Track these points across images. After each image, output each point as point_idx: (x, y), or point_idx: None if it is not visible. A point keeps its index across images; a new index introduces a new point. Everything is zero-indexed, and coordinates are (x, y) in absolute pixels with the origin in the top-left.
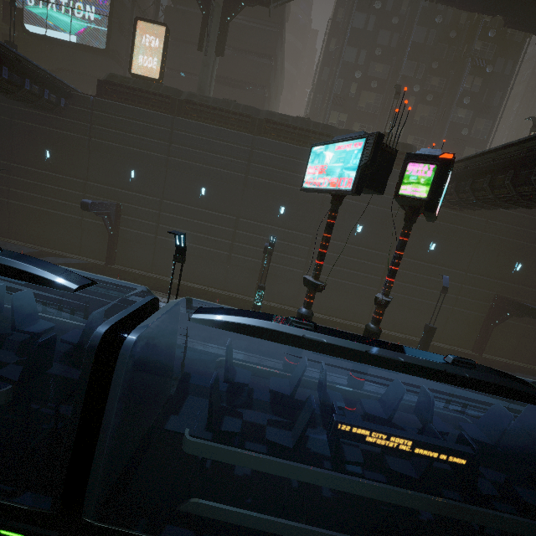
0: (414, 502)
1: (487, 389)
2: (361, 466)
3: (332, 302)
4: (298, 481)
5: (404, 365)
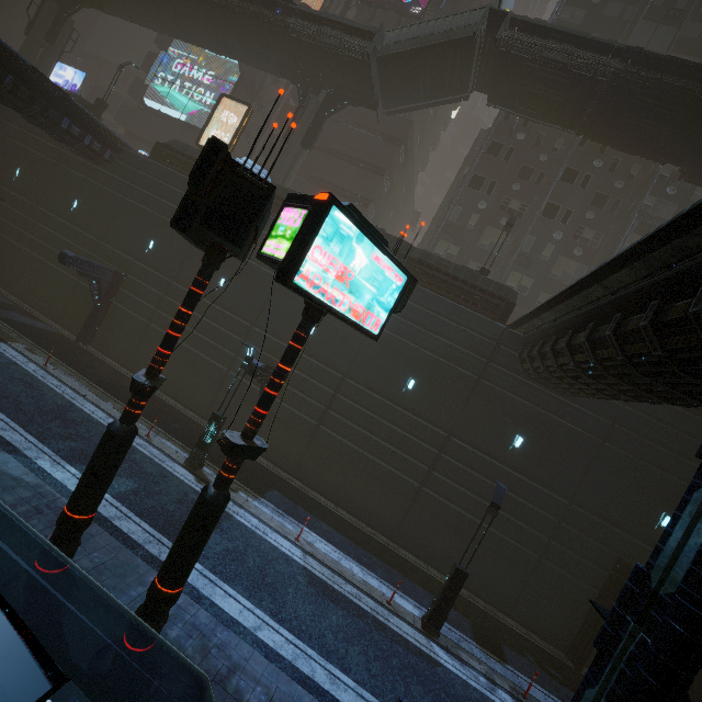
0: None
1: None
2: None
3: (348, 485)
4: None
5: None
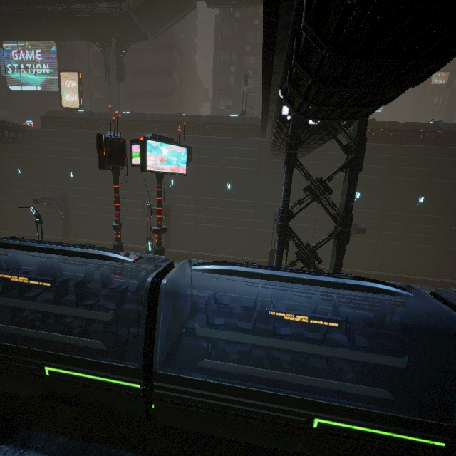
0: (43, 308)
1: (90, 256)
2: (44, 301)
3: (222, 243)
4: (63, 327)
5: (54, 250)
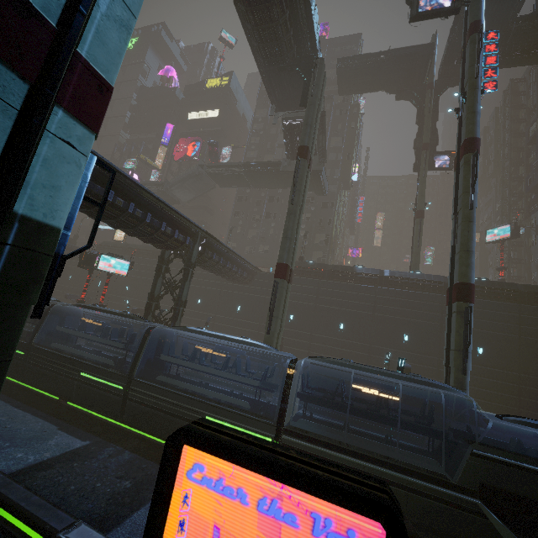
0: None
1: None
2: None
3: None
4: None
5: None
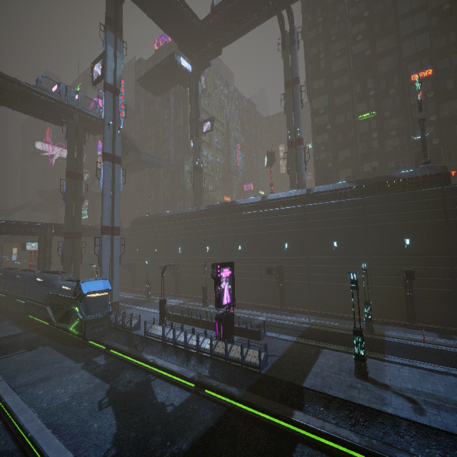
0: None
1: None
2: None
3: None
4: None
5: None
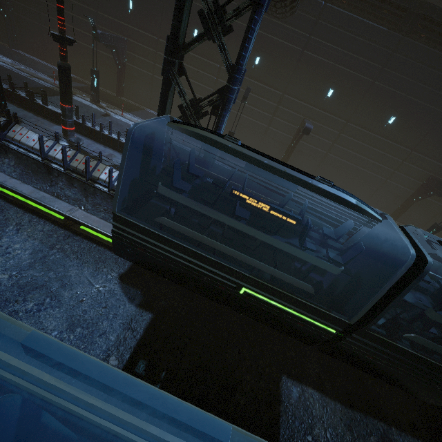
0: None
1: None
2: None
3: None
4: None
5: None
